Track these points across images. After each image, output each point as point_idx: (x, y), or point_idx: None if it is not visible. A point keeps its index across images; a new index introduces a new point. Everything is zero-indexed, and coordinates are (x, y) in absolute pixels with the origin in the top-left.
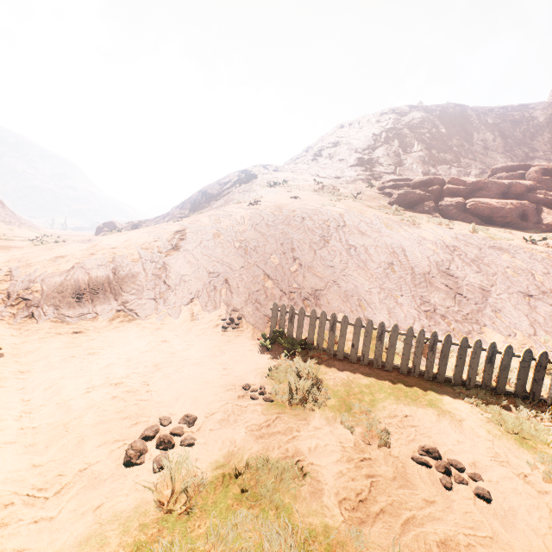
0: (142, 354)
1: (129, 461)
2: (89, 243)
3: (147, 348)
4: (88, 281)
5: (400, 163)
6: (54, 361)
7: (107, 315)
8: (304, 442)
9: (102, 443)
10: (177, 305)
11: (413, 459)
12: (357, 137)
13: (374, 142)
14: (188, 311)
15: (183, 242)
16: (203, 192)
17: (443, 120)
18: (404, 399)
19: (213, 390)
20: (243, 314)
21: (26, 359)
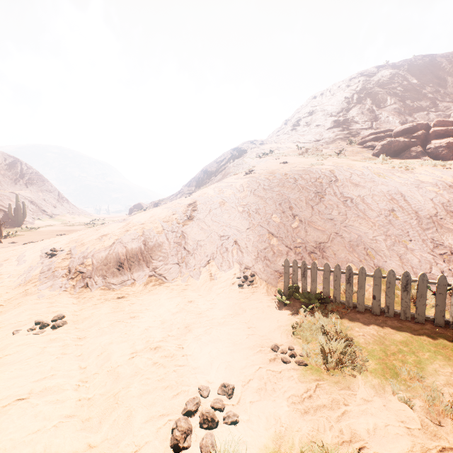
0: (174, 316)
1: (176, 445)
2: (124, 222)
3: (177, 310)
4: (125, 253)
5: (375, 118)
6: (104, 326)
7: (142, 280)
8: (359, 422)
9: (148, 419)
10: (196, 267)
11: None
12: (330, 103)
13: (347, 104)
14: (206, 272)
15: (195, 213)
16: (205, 171)
17: (413, 72)
18: None
19: (243, 352)
20: (255, 271)
21: (83, 325)
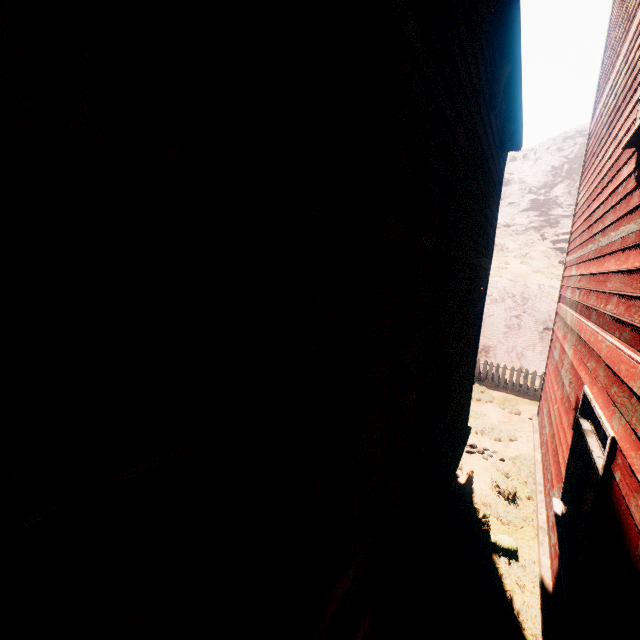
0: None
1: None
2: None
3: None
4: None
5: None
6: None
7: None
8: (484, 409)
9: None
10: None
11: (528, 418)
12: (532, 173)
13: (553, 178)
14: None
15: None
16: None
17: None
18: (534, 405)
19: None
20: None
21: None
